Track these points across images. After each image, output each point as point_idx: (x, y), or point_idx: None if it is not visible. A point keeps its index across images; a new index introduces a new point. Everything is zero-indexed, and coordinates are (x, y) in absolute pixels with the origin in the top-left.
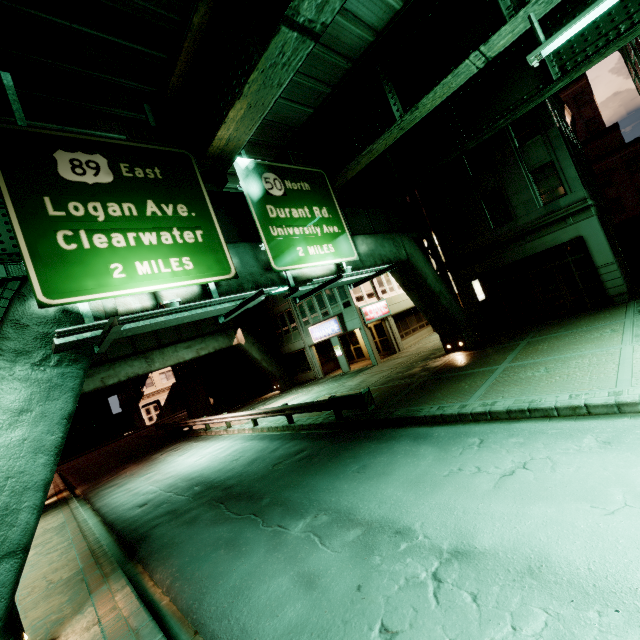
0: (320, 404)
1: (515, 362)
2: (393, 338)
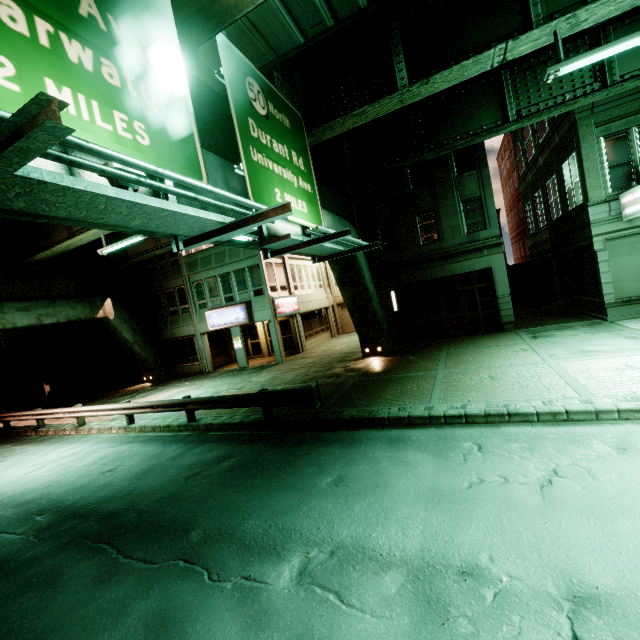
0: (245, 398)
1: (451, 369)
2: (299, 337)
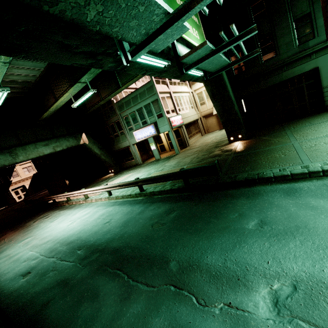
0: (172, 175)
1: (303, 140)
2: (185, 138)
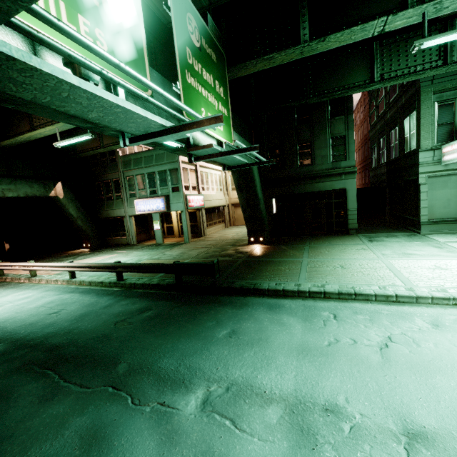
0: (163, 267)
1: (313, 258)
2: (202, 225)
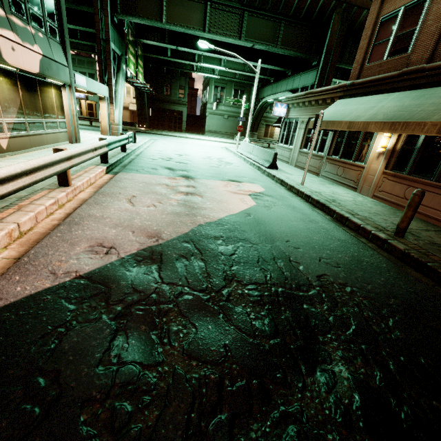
0: None
1: (166, 132)
2: None
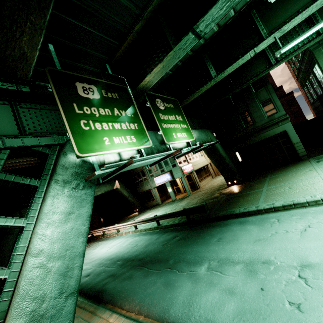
0: (178, 213)
1: (270, 186)
2: (196, 182)
